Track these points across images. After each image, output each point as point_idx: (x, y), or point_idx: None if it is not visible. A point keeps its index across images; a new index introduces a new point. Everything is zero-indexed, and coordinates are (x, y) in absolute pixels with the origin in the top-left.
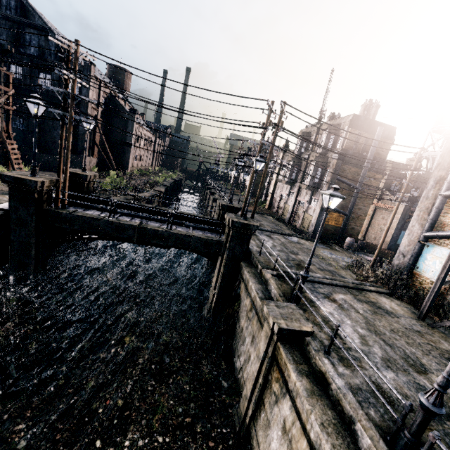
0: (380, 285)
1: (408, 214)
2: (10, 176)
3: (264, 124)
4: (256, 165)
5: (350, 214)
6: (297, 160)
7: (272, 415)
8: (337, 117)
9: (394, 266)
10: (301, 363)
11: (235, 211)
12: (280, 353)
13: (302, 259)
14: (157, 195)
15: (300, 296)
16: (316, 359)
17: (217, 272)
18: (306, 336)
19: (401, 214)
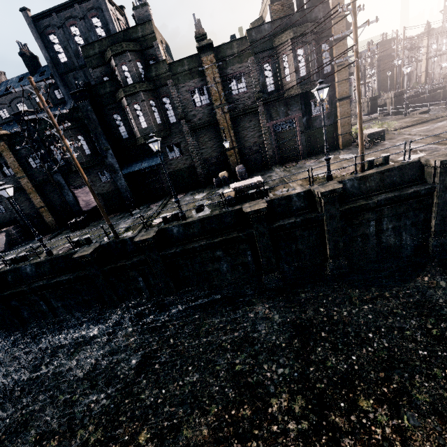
0: None
1: None
2: (397, 92)
3: None
4: None
5: None
6: None
7: None
8: None
9: None
10: None
11: None
12: None
13: None
14: None
15: None
16: None
17: None
18: None
19: None
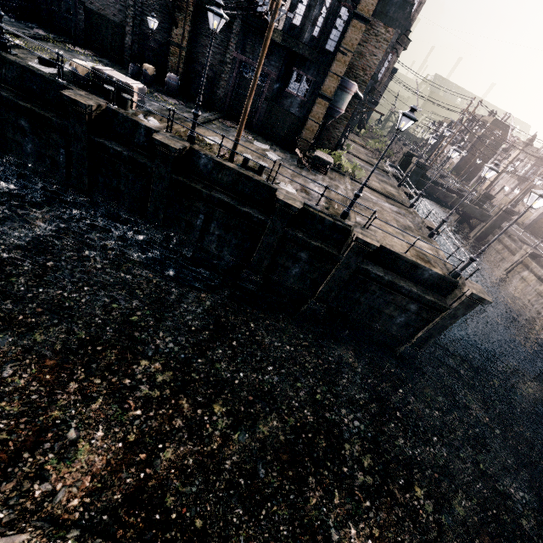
0: None
1: None
2: (421, 163)
3: None
4: (534, 180)
5: None
6: (539, 162)
7: (513, 278)
8: None
9: None
10: (536, 263)
11: (490, 199)
12: (528, 260)
13: (524, 238)
14: None
15: (536, 248)
16: (542, 263)
17: (478, 231)
18: (539, 258)
19: None
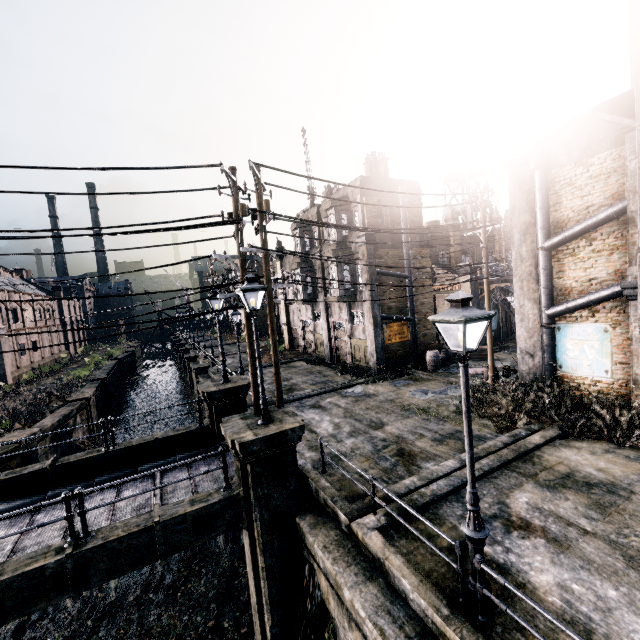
0: (536, 424)
1: (477, 288)
2: None
3: (233, 216)
4: (247, 300)
5: (415, 317)
6: (305, 265)
7: None
8: (336, 190)
9: (525, 376)
10: None
11: (240, 395)
12: None
13: (398, 433)
14: (80, 409)
15: (500, 605)
16: None
17: (252, 569)
18: None
19: (470, 292)
